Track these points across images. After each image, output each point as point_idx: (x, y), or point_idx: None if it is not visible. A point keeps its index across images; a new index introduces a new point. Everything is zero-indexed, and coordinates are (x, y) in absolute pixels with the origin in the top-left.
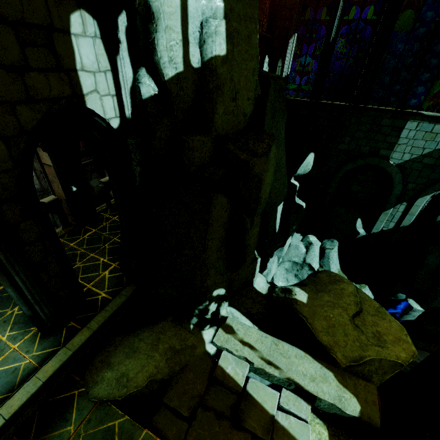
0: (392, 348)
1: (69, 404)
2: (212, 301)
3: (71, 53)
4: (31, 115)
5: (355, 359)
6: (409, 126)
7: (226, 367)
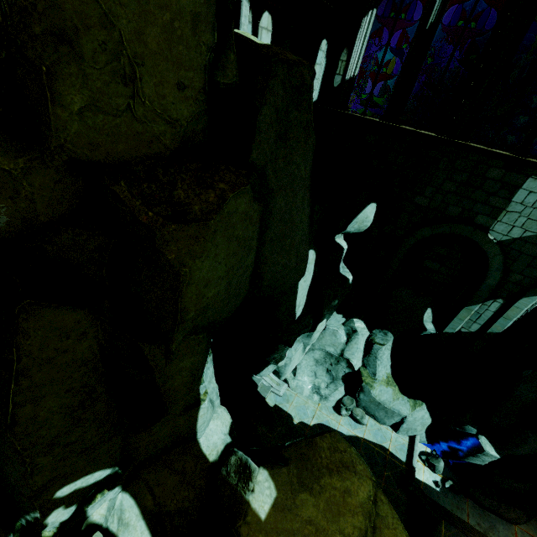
0: None
1: None
2: (56, 507)
3: None
4: None
5: None
6: (530, 185)
7: None
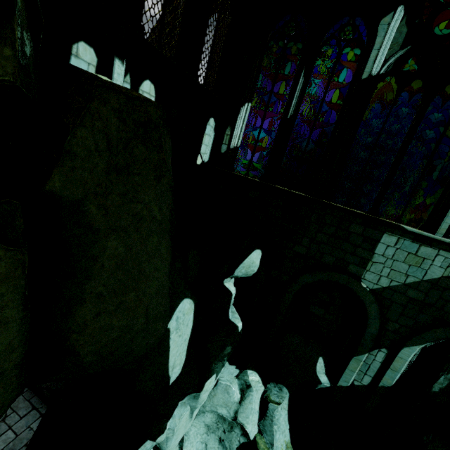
0: None
1: None
2: None
3: None
4: None
5: None
6: (386, 240)
7: None
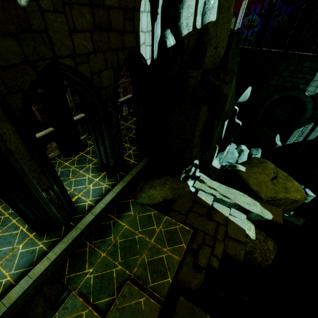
0: (293, 193)
1: (128, 204)
2: (193, 166)
3: (139, 22)
4: (122, 56)
5: (271, 198)
6: None
7: (201, 197)
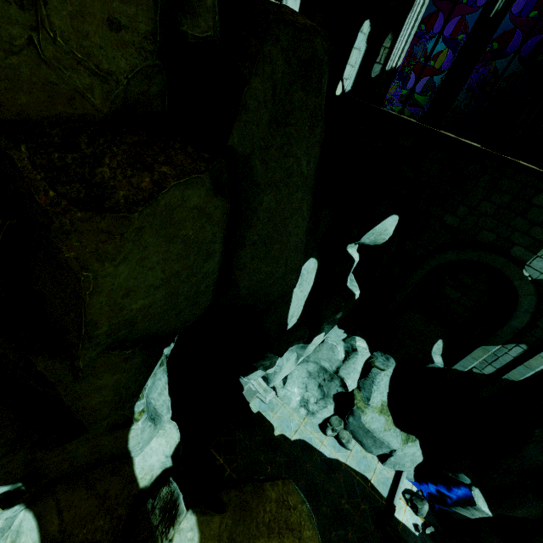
0: None
1: None
2: None
3: None
4: None
5: None
6: None
7: None
